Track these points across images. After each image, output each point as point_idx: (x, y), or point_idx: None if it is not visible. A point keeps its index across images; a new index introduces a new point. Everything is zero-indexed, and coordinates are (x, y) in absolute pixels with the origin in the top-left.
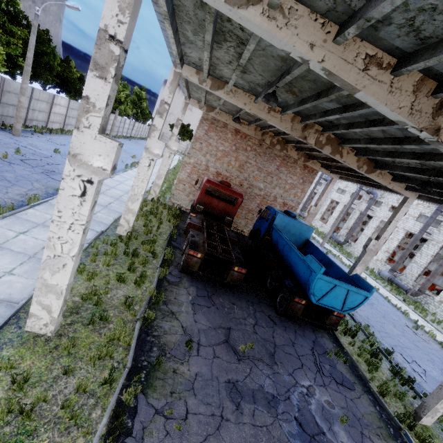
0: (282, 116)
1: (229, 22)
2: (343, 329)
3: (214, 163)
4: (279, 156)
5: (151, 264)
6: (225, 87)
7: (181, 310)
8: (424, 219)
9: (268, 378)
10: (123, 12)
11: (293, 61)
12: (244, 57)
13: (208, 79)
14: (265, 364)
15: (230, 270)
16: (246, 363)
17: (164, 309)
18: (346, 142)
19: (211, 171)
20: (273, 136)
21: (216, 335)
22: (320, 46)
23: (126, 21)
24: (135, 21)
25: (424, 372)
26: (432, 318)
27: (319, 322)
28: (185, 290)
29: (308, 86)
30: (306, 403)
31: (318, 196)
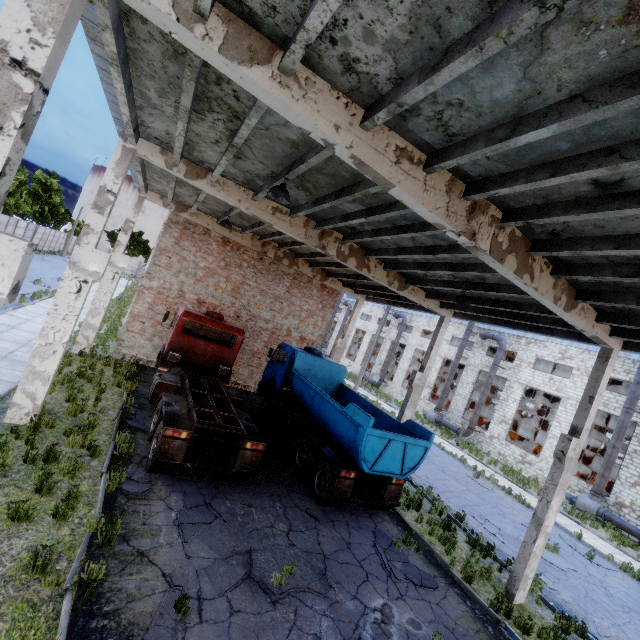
0: (292, 219)
1: (218, 86)
2: (405, 502)
3: (194, 287)
4: (288, 274)
5: (87, 470)
6: (209, 176)
7: (157, 543)
8: (456, 343)
9: (324, 617)
10: (42, 28)
11: (307, 148)
12: (241, 135)
13: (180, 163)
14: (316, 594)
15: (239, 450)
16: (286, 603)
17: (123, 552)
18: (372, 253)
19: (189, 298)
20: (277, 248)
21: (229, 570)
22: (346, 128)
23: (48, 44)
24: (64, 48)
25: (499, 530)
26: (488, 459)
27: (375, 499)
28: (161, 503)
29: (325, 182)
30: (386, 637)
31: (339, 326)
